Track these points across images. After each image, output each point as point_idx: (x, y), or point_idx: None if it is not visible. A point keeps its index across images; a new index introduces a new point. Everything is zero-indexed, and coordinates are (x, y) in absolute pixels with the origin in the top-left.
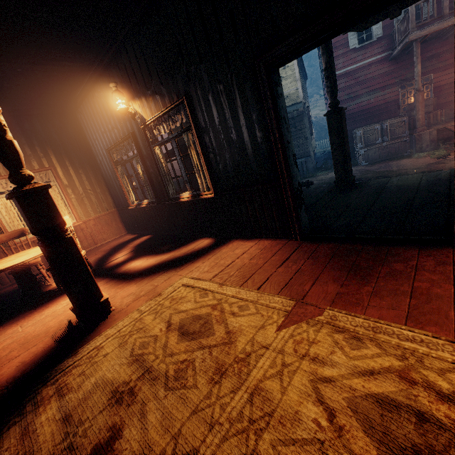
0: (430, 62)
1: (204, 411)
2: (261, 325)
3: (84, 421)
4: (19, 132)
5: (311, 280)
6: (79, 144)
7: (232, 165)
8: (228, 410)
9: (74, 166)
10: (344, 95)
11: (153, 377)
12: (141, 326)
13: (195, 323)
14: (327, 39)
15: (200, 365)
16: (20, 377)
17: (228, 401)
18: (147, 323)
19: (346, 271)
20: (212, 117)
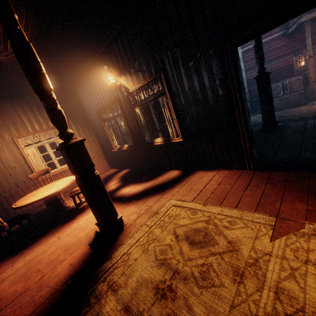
0: (315, 35)
1: (241, 306)
2: (254, 236)
3: (142, 311)
4: (40, 103)
5: (279, 200)
6: (77, 108)
7: (198, 118)
8: (262, 306)
9: (75, 123)
10: (252, 63)
11: (183, 277)
12: (154, 237)
13: (197, 235)
14: (281, 23)
15: (218, 268)
16: (73, 275)
17: (258, 298)
18: (157, 234)
19: (306, 193)
20: (182, 85)
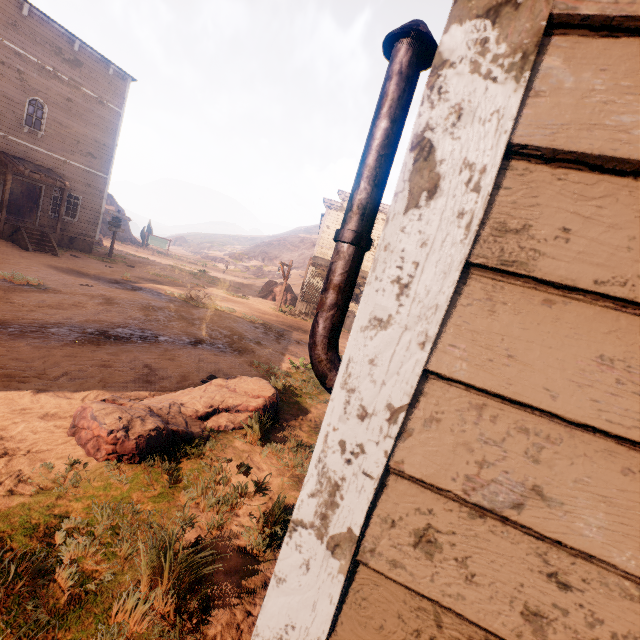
0: None
1: None
2: None
3: None
4: None
5: None
6: None
7: None
8: None
9: None
10: None
11: None
12: None
13: None
14: None
15: None
16: None
17: None
18: None
19: None
20: None
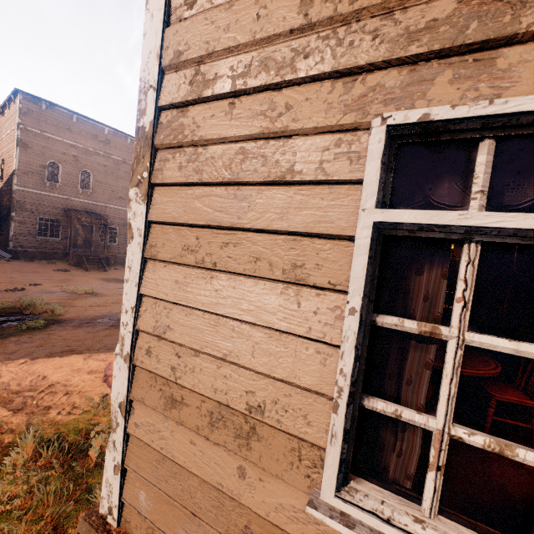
0: None
1: None
2: None
3: None
4: None
5: None
6: None
7: None
8: None
9: None
10: None
11: None
12: None
13: None
14: None
15: None
16: None
17: None
18: None
19: None
20: None
